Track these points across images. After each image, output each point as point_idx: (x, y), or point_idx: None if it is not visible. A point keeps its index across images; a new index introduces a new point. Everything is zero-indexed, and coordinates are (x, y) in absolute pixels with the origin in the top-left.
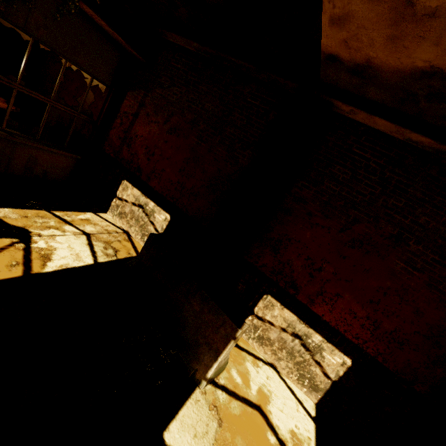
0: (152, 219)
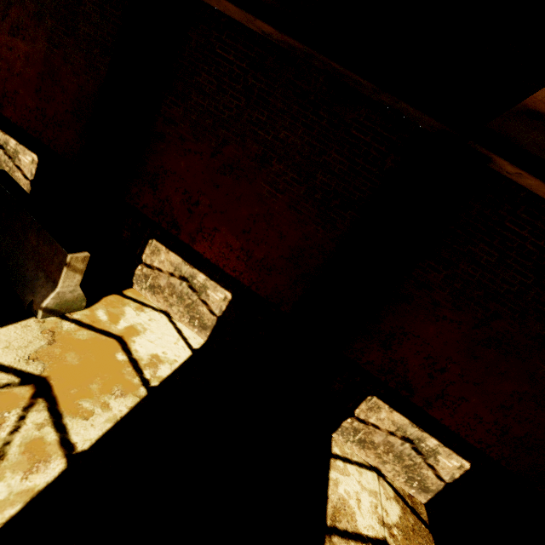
0: (17, 163)
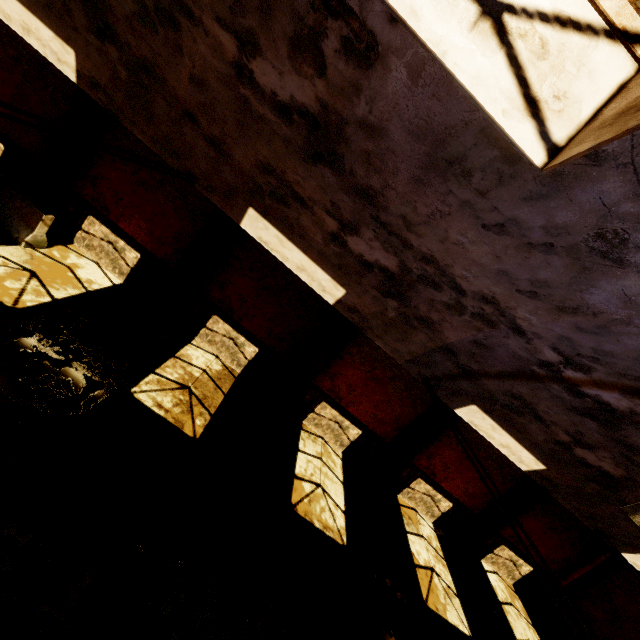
0: None
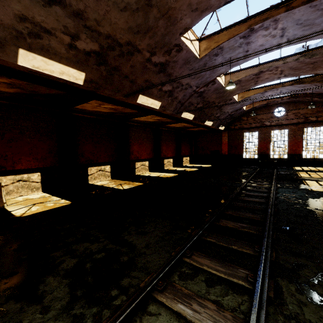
0: None
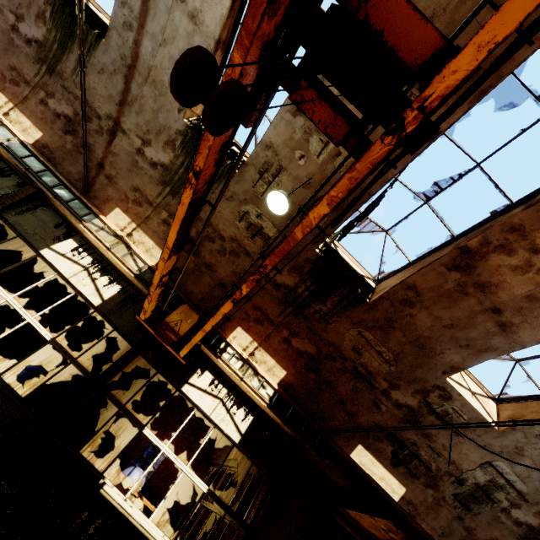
0: None
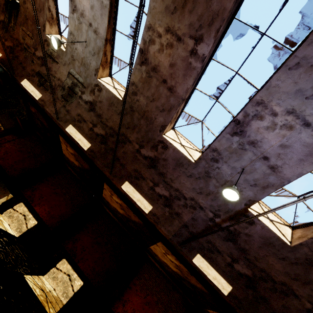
0: None
